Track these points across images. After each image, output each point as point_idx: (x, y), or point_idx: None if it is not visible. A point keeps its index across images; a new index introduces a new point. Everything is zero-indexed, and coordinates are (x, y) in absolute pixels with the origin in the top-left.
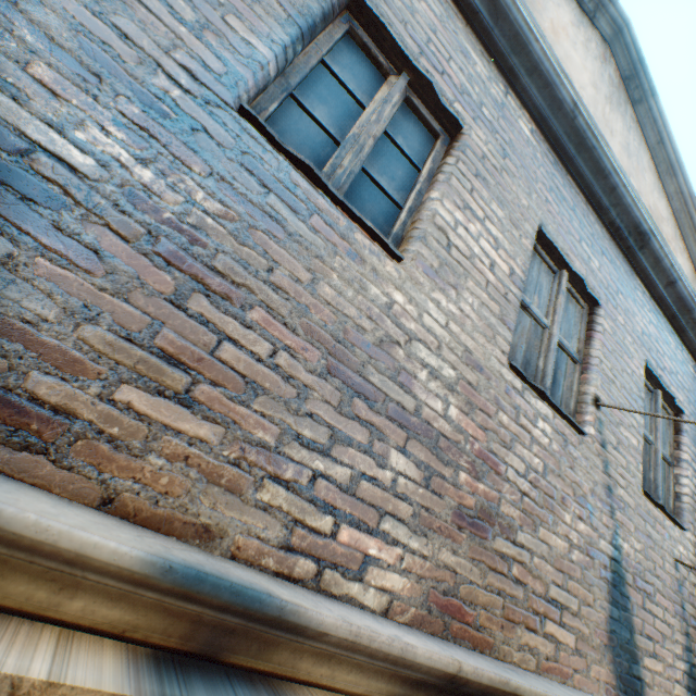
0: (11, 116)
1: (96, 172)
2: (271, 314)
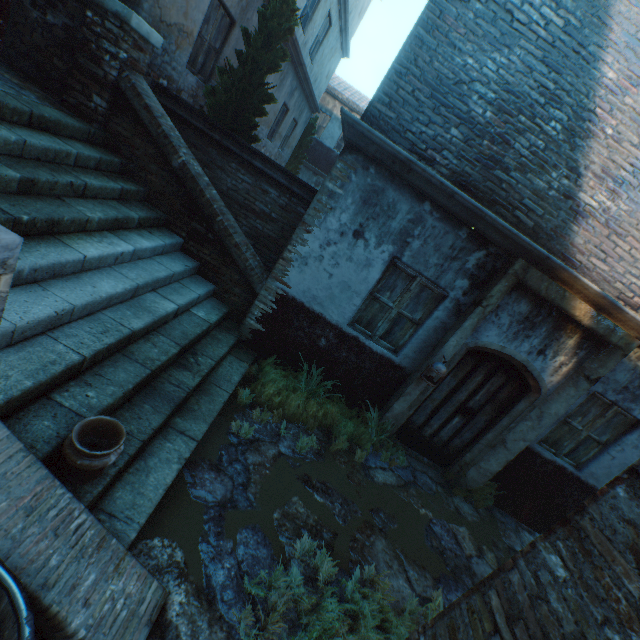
0: (582, 198)
1: (596, 207)
2: (632, 238)
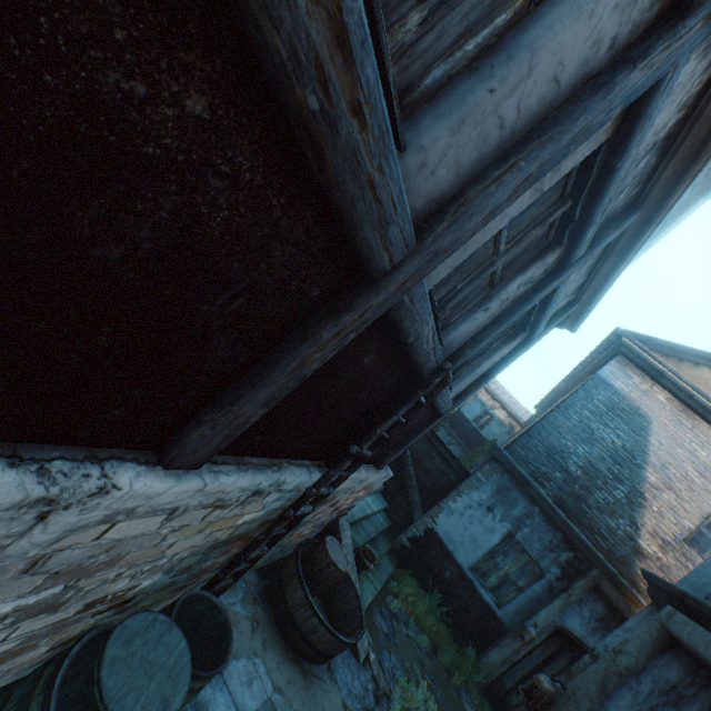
0: (640, 543)
1: (651, 553)
2: None
